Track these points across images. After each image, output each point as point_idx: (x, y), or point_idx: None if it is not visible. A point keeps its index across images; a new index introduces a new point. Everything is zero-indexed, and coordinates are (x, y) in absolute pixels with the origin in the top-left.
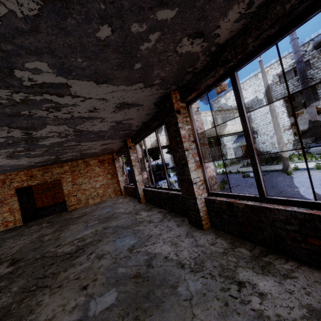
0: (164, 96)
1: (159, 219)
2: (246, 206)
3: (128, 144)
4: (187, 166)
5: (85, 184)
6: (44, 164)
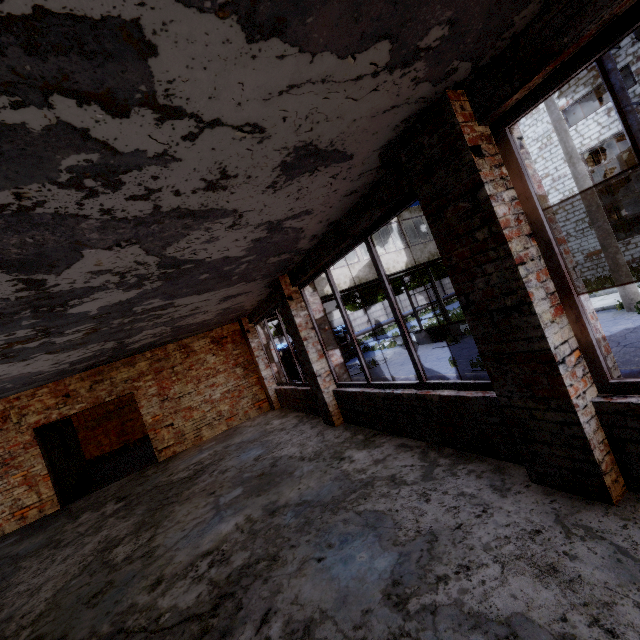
0: (419, 116)
1: (417, 471)
2: None
3: (283, 289)
4: (527, 311)
5: (188, 396)
6: (93, 363)
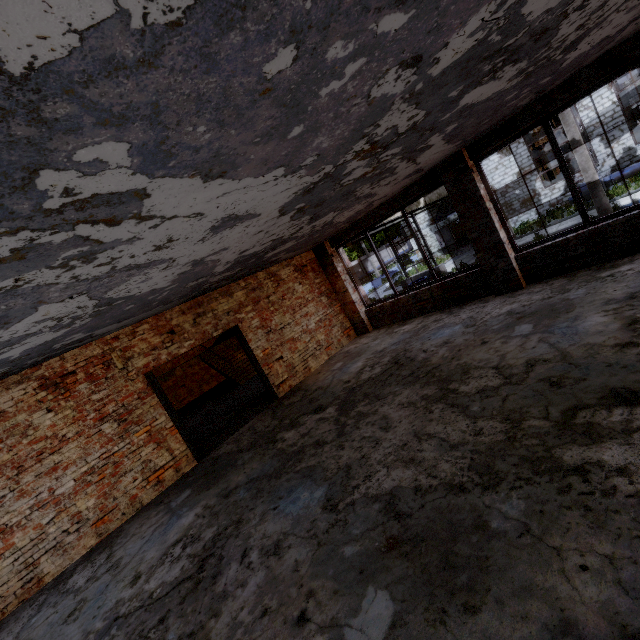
0: None
1: None
2: None
3: (466, 161)
4: None
5: (288, 327)
6: (216, 281)
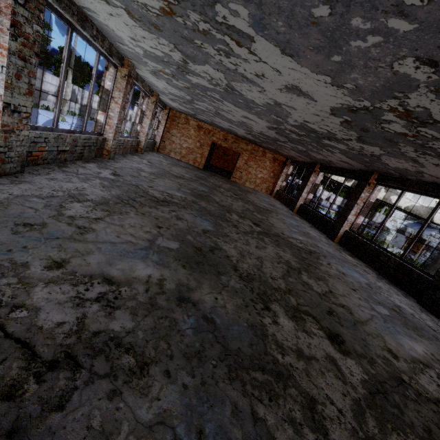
0: (369, 171)
1: (309, 225)
2: (362, 240)
3: (315, 168)
4: (350, 211)
5: (252, 168)
6: (242, 138)
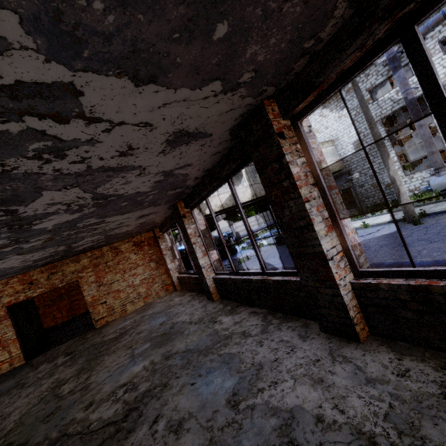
0: (250, 113)
1: (258, 328)
2: None
3: (180, 210)
4: (311, 229)
5: (117, 282)
6: (49, 260)
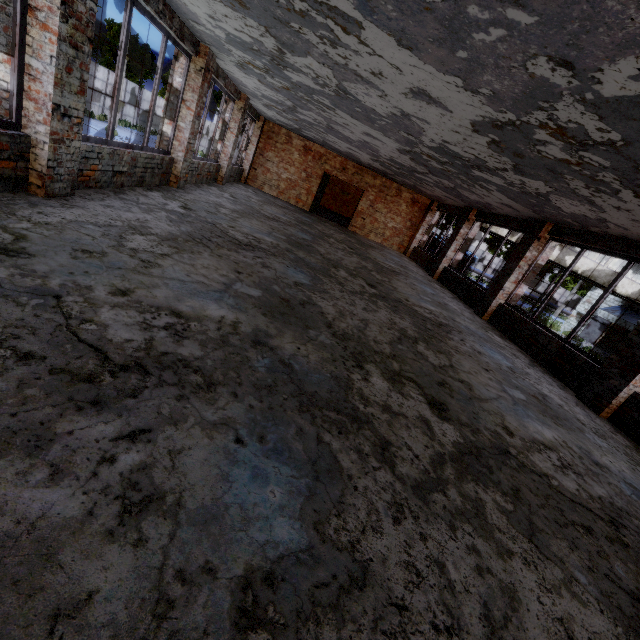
0: (541, 220)
1: (450, 296)
2: (519, 317)
3: (470, 215)
4: (509, 276)
5: (380, 214)
6: (368, 167)
